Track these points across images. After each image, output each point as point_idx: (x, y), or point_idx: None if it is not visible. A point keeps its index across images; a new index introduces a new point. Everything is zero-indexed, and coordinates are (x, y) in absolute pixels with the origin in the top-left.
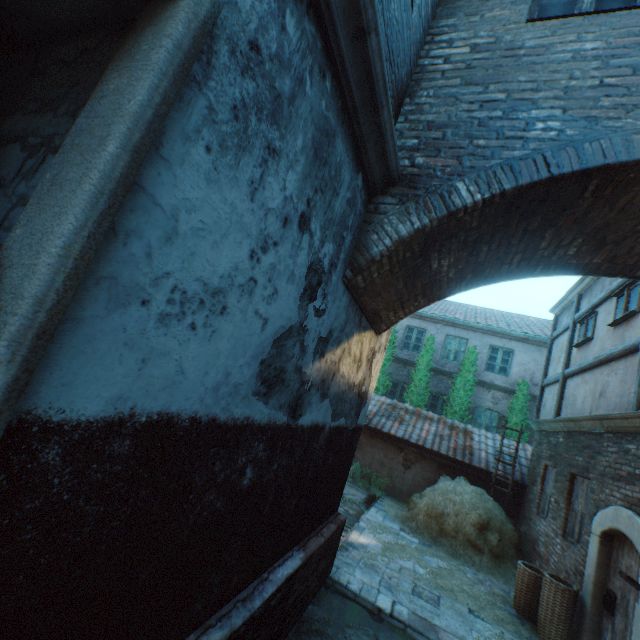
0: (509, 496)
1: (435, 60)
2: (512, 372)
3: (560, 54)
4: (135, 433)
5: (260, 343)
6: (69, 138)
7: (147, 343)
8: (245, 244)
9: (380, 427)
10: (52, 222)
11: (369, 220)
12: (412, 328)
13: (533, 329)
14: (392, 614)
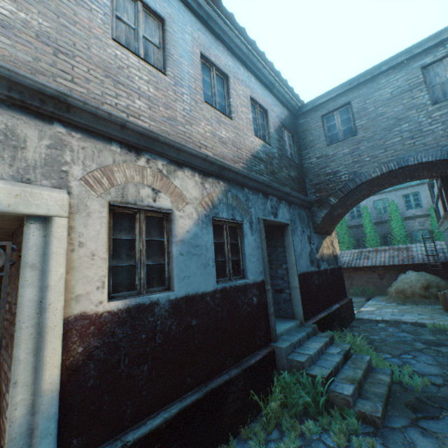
0: (441, 270)
1: (307, 164)
2: (423, 204)
3: (339, 155)
4: (302, 275)
5: (307, 256)
6: (285, 247)
7: (298, 263)
8: (299, 243)
9: (357, 265)
10: (291, 256)
11: (312, 215)
12: None
13: None
14: (381, 320)
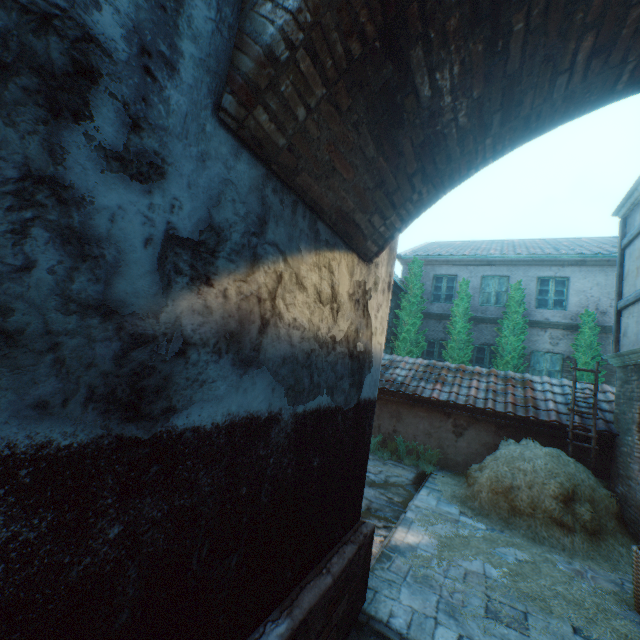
0: (594, 452)
1: None
2: (571, 304)
3: None
4: None
5: None
6: None
7: None
8: None
9: (419, 394)
10: None
11: None
12: (440, 277)
13: (589, 248)
14: None
